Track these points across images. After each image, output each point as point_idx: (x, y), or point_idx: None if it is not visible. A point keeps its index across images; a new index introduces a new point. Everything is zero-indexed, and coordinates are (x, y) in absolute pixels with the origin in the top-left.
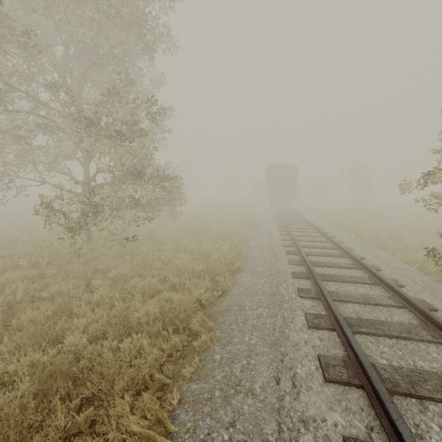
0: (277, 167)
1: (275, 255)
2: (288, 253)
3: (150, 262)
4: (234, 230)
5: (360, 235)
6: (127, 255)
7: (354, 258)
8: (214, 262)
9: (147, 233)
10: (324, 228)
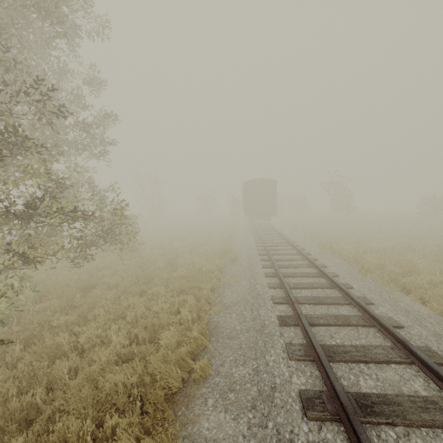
0: (254, 182)
1: (262, 327)
2: (282, 323)
3: (54, 356)
4: (205, 268)
5: (366, 267)
6: (20, 342)
7: (392, 334)
8: (157, 362)
9: (81, 283)
10: (318, 257)
